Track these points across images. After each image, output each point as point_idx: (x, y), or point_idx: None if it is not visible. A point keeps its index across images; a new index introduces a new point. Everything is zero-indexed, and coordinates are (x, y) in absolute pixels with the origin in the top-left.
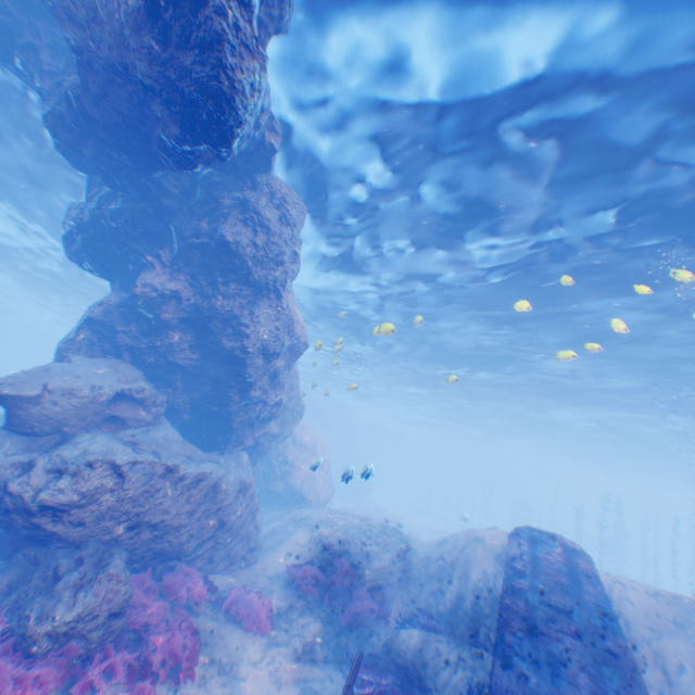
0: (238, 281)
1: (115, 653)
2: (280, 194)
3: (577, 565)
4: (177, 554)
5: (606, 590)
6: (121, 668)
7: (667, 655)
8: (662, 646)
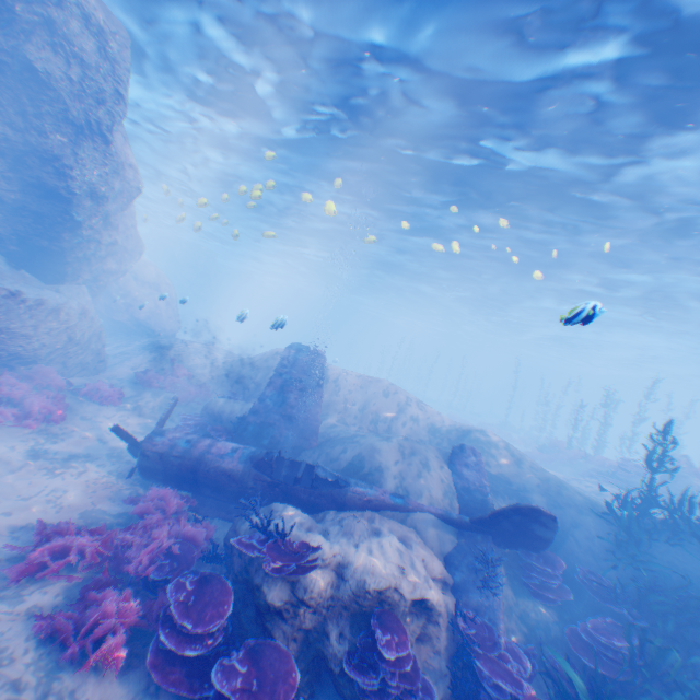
0: (55, 117)
1: (1, 406)
2: (96, 21)
3: (317, 361)
4: (33, 358)
5: (338, 376)
6: (8, 413)
7: (350, 400)
8: (350, 397)
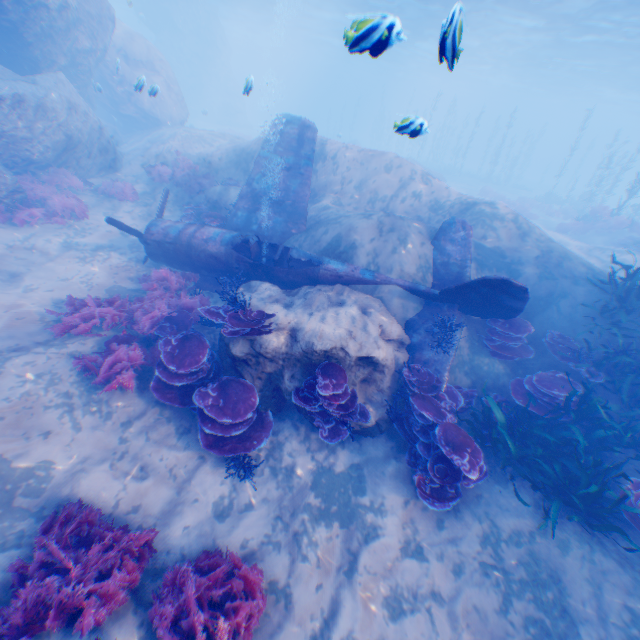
0: None
1: (30, 209)
2: None
3: (306, 137)
4: (45, 162)
5: (336, 153)
6: (39, 215)
7: (348, 179)
8: (348, 176)
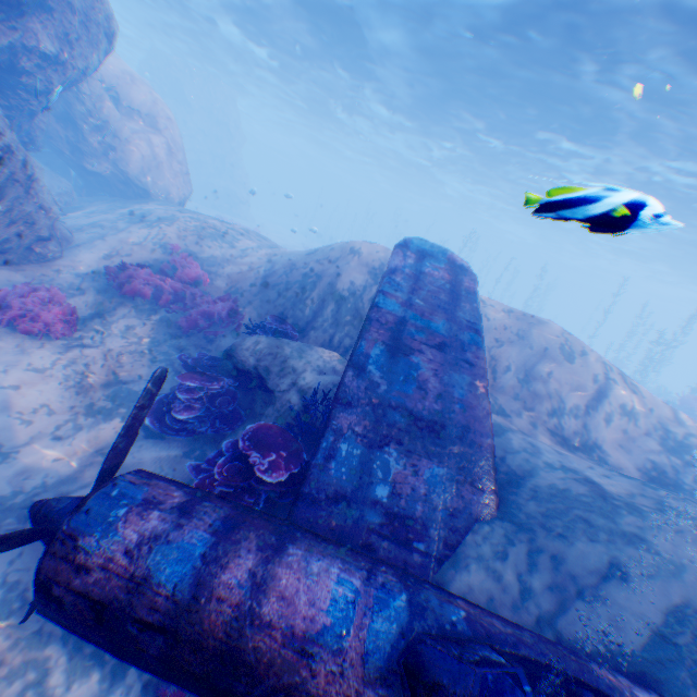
0: None
1: None
2: None
3: (460, 283)
4: None
5: None
6: None
7: (500, 359)
8: (499, 353)
